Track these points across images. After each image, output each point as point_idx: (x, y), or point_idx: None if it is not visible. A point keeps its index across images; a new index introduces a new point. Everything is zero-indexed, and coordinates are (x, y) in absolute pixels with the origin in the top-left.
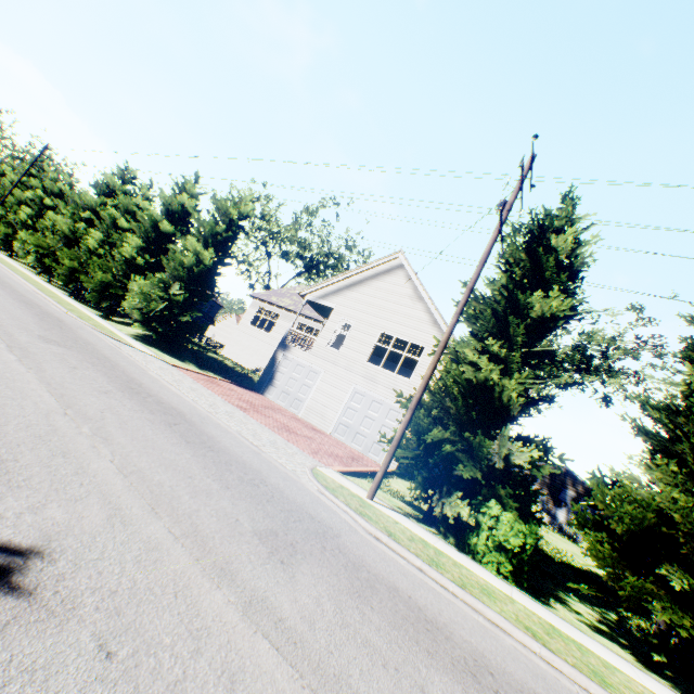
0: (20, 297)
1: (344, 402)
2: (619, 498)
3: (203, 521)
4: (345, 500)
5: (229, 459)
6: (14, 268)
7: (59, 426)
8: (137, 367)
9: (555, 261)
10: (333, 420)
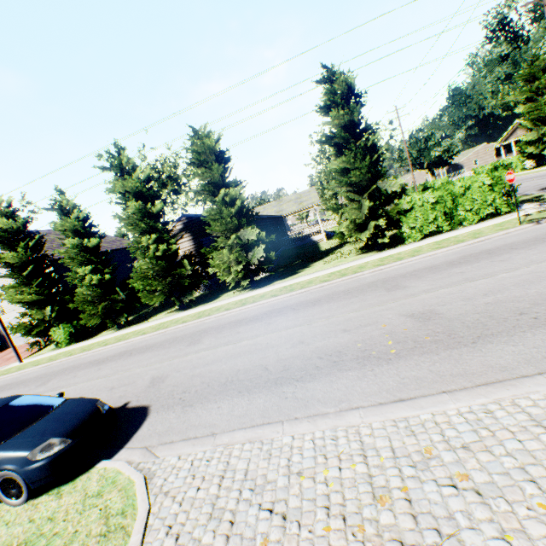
0: None
1: None
2: (83, 297)
3: None
4: None
5: None
6: None
7: None
8: None
9: (3, 234)
10: None
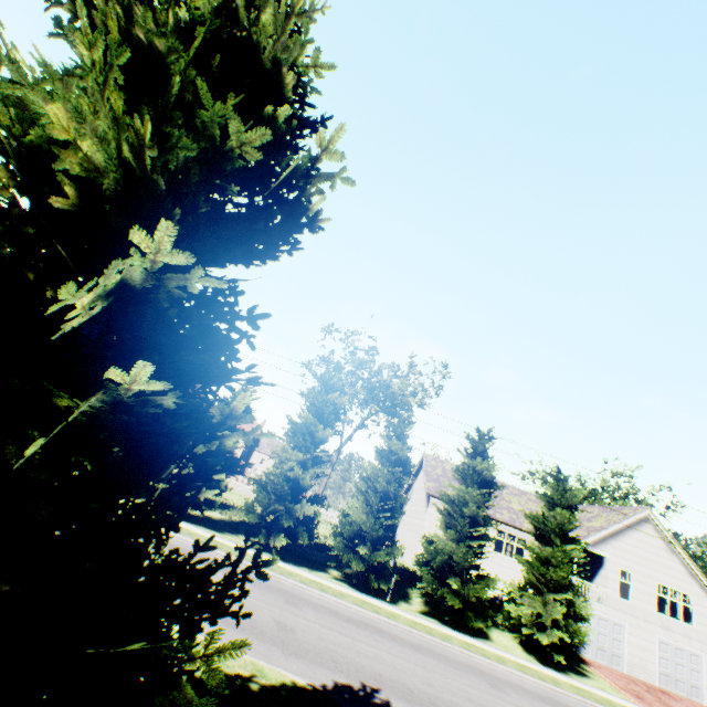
0: None
1: (655, 653)
2: None
3: None
4: None
5: None
6: (360, 602)
7: None
8: None
9: None
10: (654, 671)
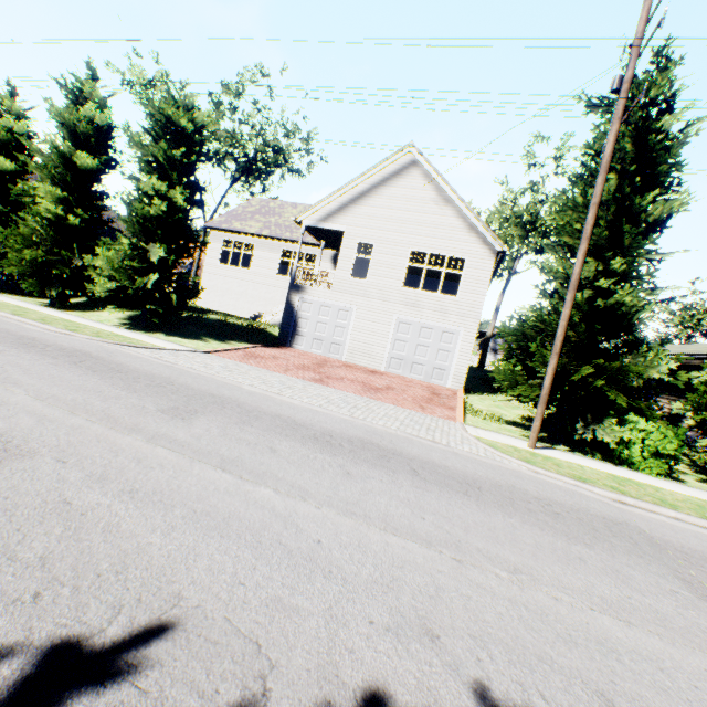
0: (5, 338)
1: (390, 336)
2: None
3: (706, 627)
4: (553, 470)
5: (494, 489)
6: None
7: (510, 596)
8: (232, 388)
9: (663, 148)
10: (383, 356)
